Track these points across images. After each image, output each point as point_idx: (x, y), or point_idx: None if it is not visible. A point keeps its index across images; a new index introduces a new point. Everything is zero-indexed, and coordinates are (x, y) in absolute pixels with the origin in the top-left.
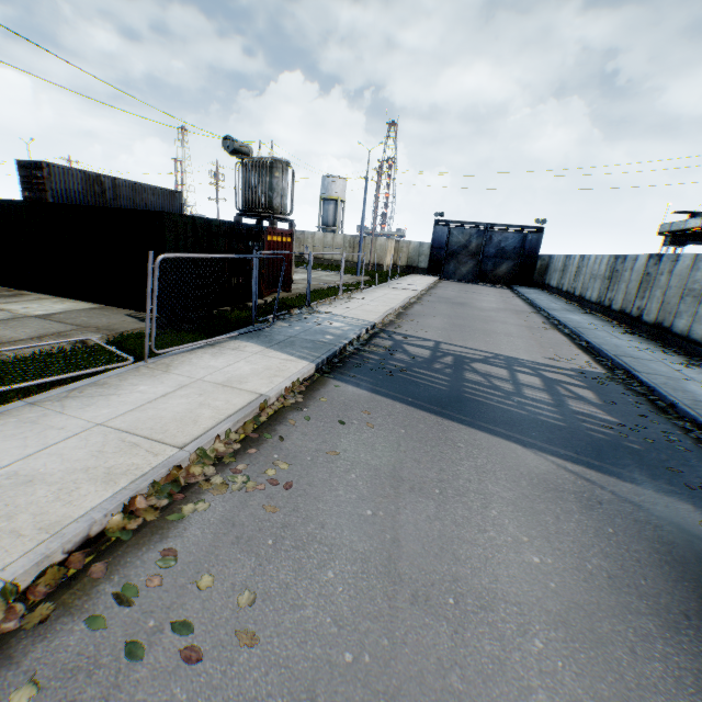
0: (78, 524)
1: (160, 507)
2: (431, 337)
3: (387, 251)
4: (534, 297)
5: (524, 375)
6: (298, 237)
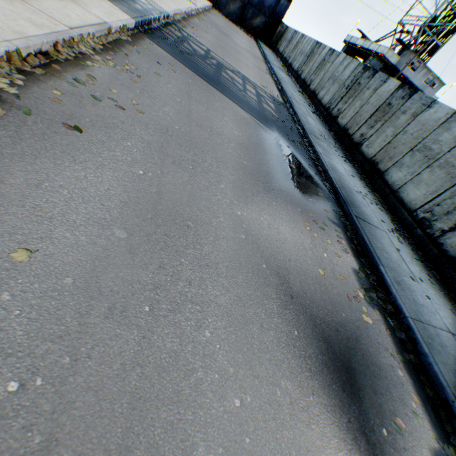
0: (36, 40)
1: (72, 56)
2: (205, 45)
3: None
4: (268, 54)
5: (249, 87)
6: None
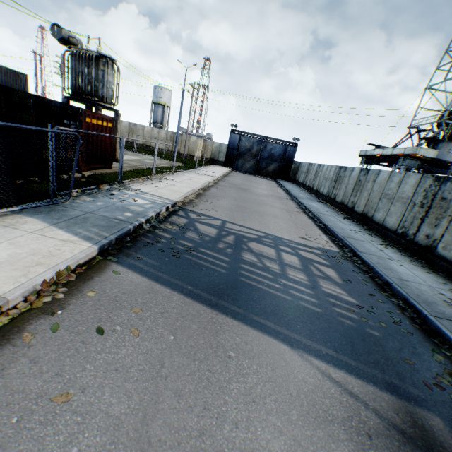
0: None
1: None
2: (220, 216)
3: (197, 147)
4: (290, 188)
5: (287, 255)
6: (132, 128)
